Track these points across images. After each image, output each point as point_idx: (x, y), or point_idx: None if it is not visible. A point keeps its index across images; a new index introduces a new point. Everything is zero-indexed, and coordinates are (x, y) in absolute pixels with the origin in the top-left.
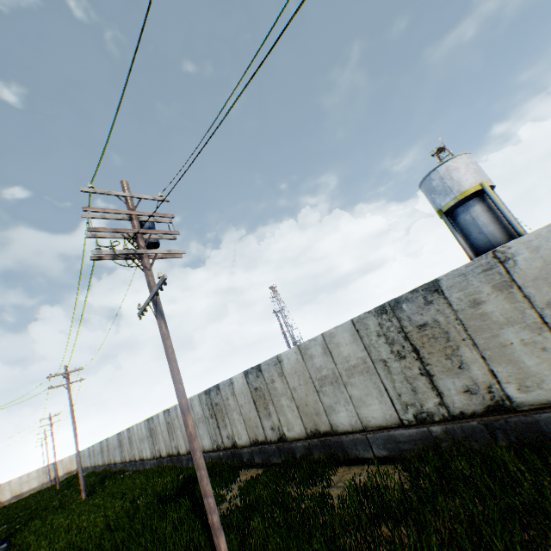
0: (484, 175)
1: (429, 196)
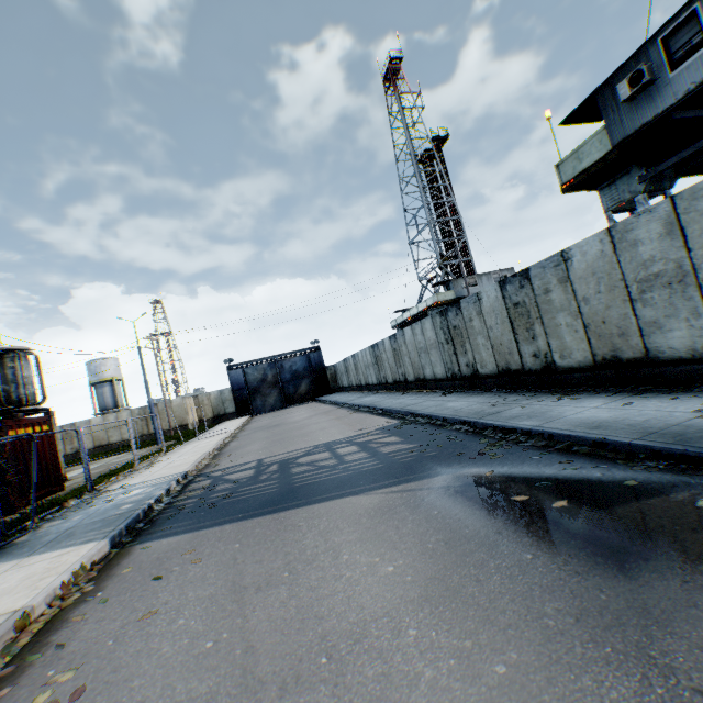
0: (119, 372)
1: (89, 372)
